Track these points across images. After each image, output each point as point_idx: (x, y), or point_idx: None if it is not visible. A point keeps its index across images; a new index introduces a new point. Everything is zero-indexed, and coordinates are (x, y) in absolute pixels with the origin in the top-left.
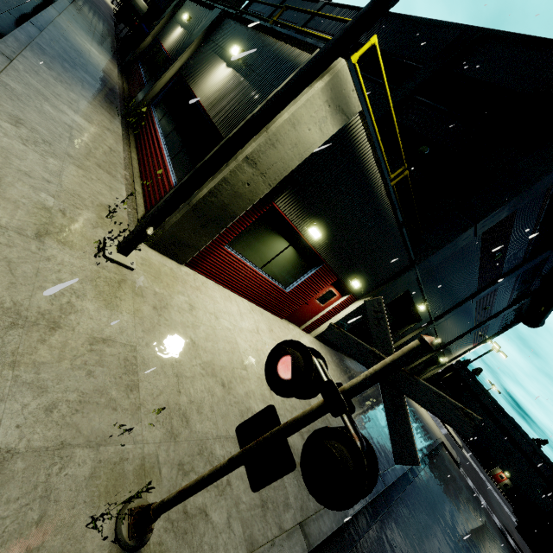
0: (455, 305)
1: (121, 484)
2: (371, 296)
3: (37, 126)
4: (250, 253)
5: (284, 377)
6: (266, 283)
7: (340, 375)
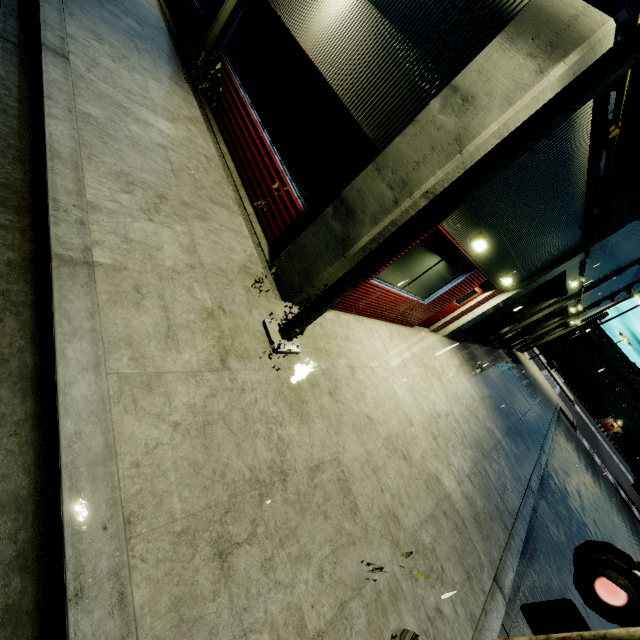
0: (615, 272)
1: (386, 618)
2: (521, 288)
3: (143, 174)
4: (394, 278)
5: (608, 601)
6: (405, 302)
7: (473, 375)
